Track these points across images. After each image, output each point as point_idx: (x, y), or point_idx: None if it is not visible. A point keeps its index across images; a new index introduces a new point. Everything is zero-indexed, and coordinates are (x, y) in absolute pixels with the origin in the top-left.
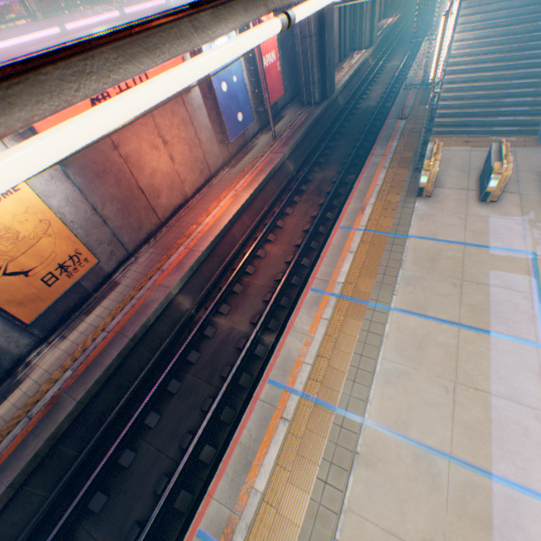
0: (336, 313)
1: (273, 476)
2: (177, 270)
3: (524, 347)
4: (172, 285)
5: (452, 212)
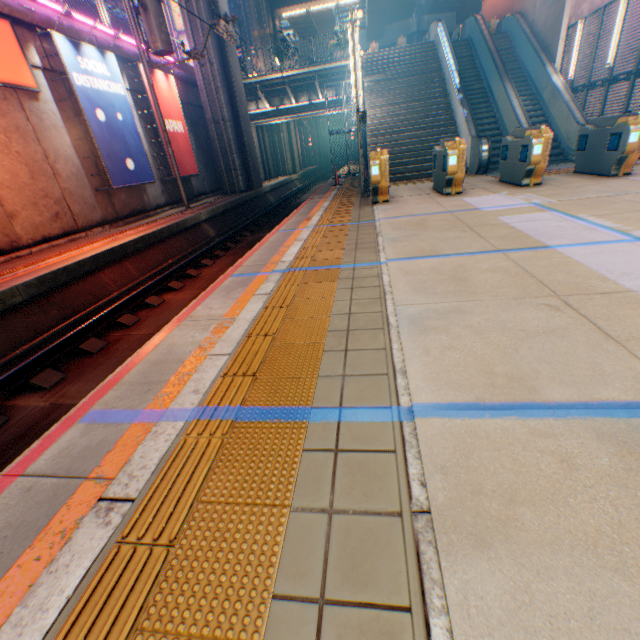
0: (283, 284)
1: None
2: None
3: (614, 246)
4: None
5: (420, 203)
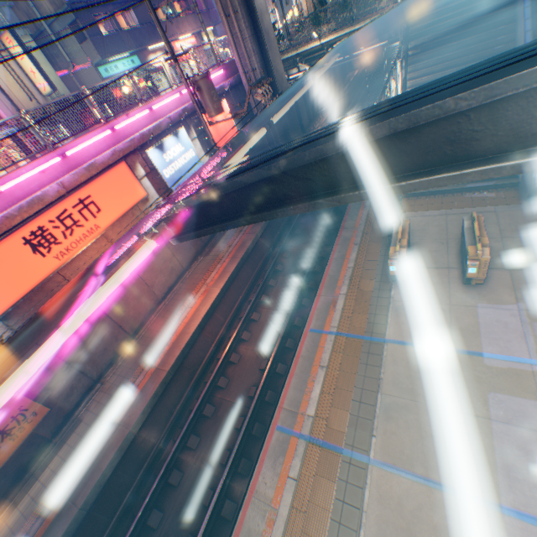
0: (304, 467)
1: None
2: (139, 399)
3: None
4: (133, 421)
5: (434, 301)
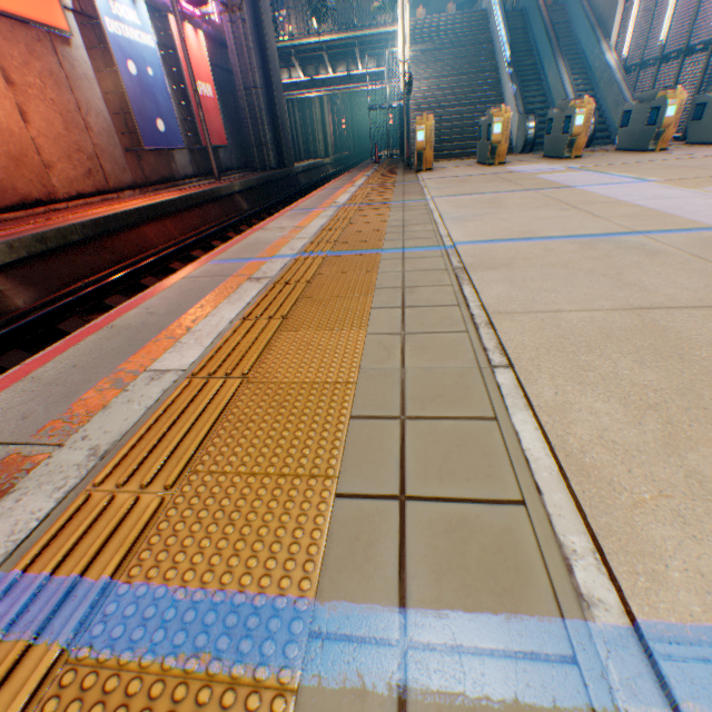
0: (342, 211)
1: (229, 335)
2: (2, 238)
3: (626, 185)
4: None
5: (464, 171)
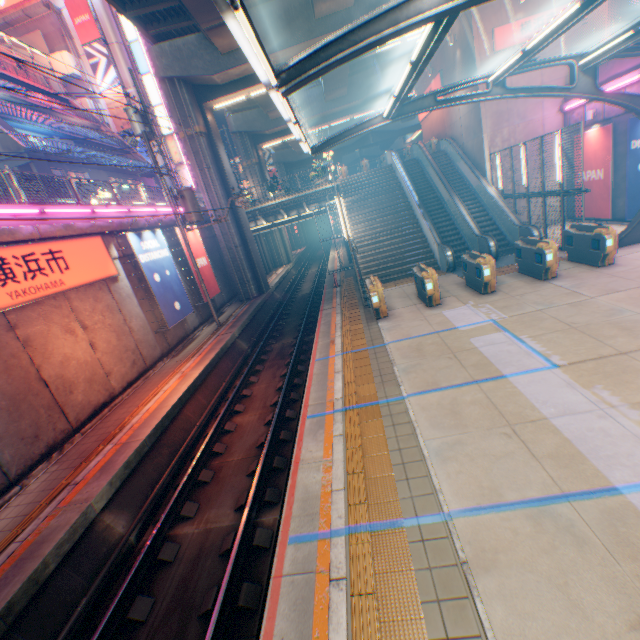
0: (348, 424)
1: None
2: (102, 473)
3: (540, 373)
4: (95, 493)
5: (412, 318)
